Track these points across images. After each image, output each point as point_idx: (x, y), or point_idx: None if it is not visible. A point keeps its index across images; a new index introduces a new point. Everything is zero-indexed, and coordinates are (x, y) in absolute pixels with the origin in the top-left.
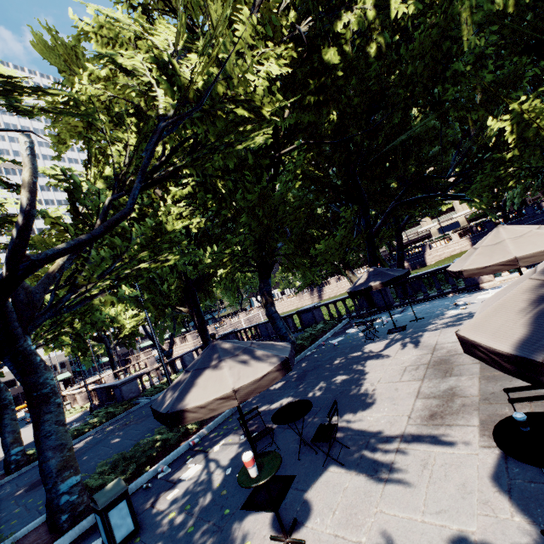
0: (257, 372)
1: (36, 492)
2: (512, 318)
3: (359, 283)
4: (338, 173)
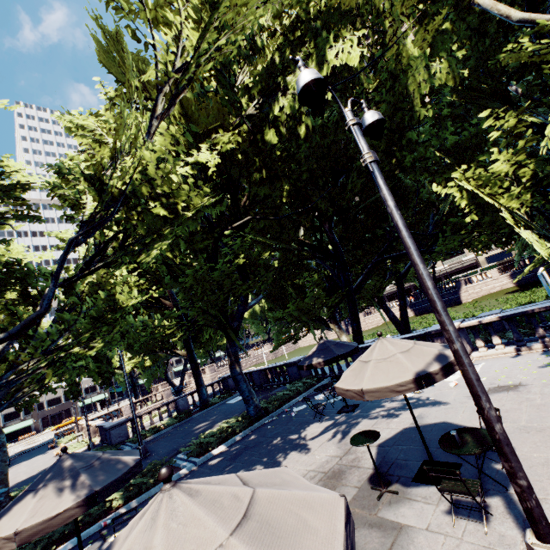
0: (57, 508)
1: None
2: None
3: (306, 356)
4: (307, 234)
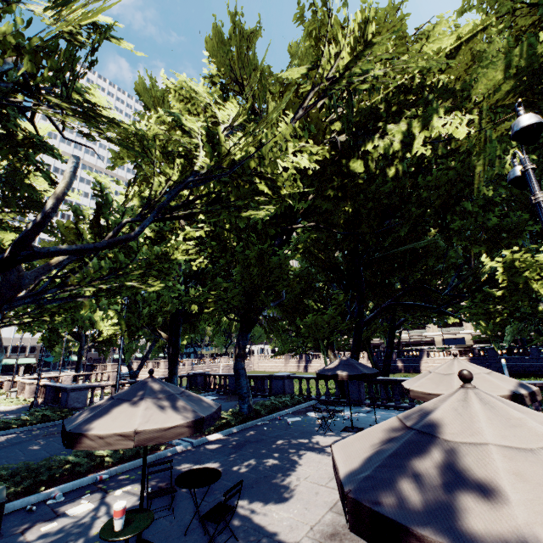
0: (168, 421)
1: None
2: (366, 447)
3: (328, 367)
4: (343, 259)
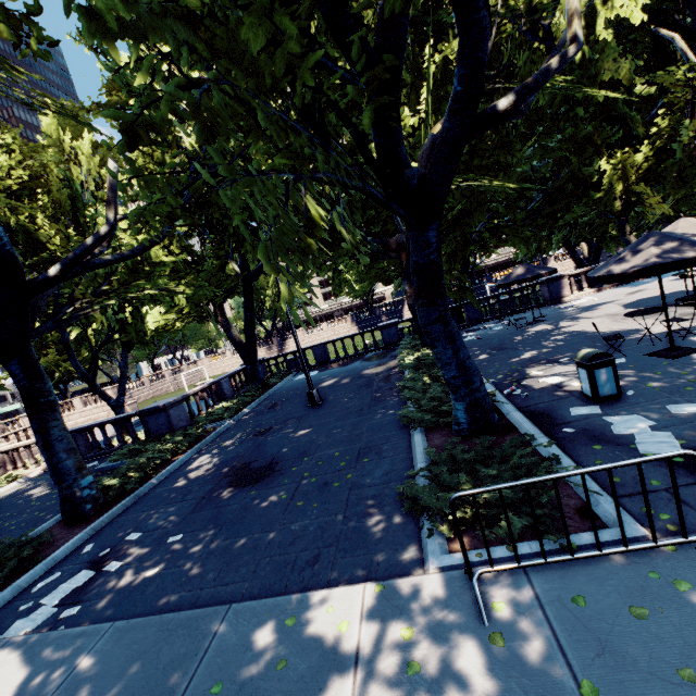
0: None
1: (289, 473)
2: None
3: (520, 274)
4: None
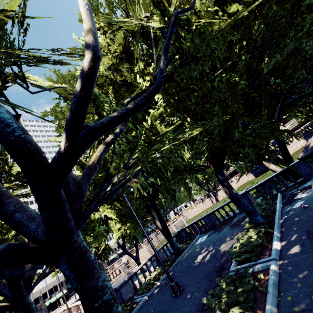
0: None
1: None
2: None
3: None
4: None
